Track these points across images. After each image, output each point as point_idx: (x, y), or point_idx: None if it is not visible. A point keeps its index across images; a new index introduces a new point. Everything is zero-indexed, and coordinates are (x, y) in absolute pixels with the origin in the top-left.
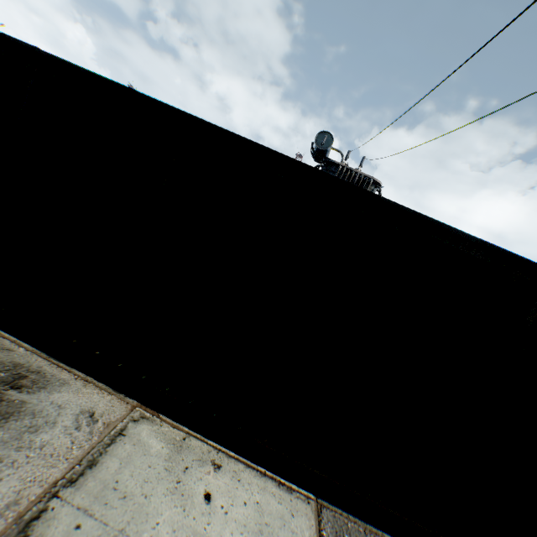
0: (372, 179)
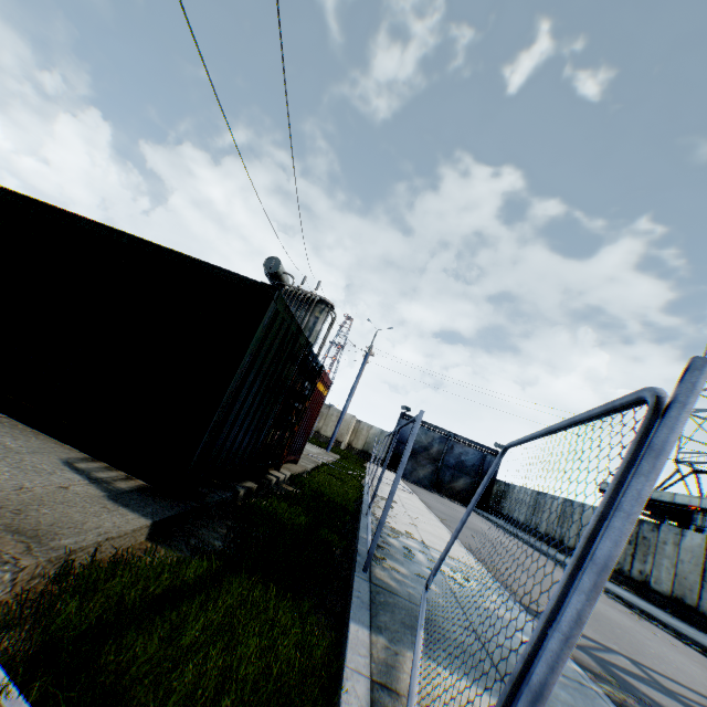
0: (317, 297)
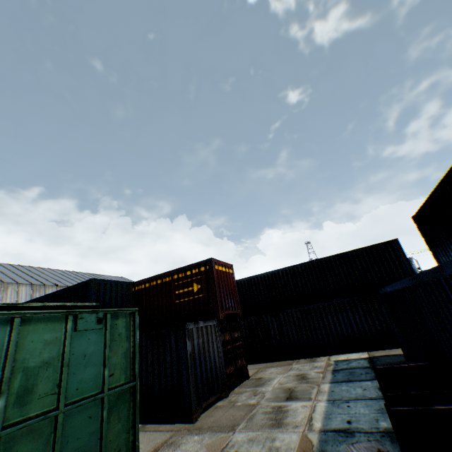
0: (408, 258)
